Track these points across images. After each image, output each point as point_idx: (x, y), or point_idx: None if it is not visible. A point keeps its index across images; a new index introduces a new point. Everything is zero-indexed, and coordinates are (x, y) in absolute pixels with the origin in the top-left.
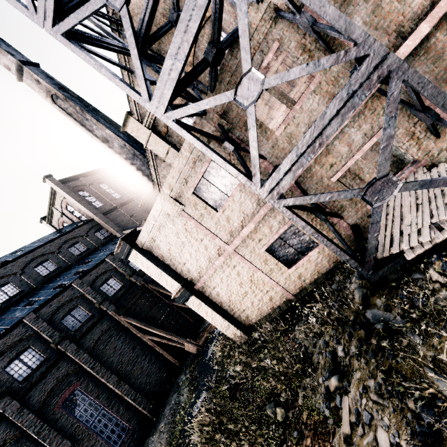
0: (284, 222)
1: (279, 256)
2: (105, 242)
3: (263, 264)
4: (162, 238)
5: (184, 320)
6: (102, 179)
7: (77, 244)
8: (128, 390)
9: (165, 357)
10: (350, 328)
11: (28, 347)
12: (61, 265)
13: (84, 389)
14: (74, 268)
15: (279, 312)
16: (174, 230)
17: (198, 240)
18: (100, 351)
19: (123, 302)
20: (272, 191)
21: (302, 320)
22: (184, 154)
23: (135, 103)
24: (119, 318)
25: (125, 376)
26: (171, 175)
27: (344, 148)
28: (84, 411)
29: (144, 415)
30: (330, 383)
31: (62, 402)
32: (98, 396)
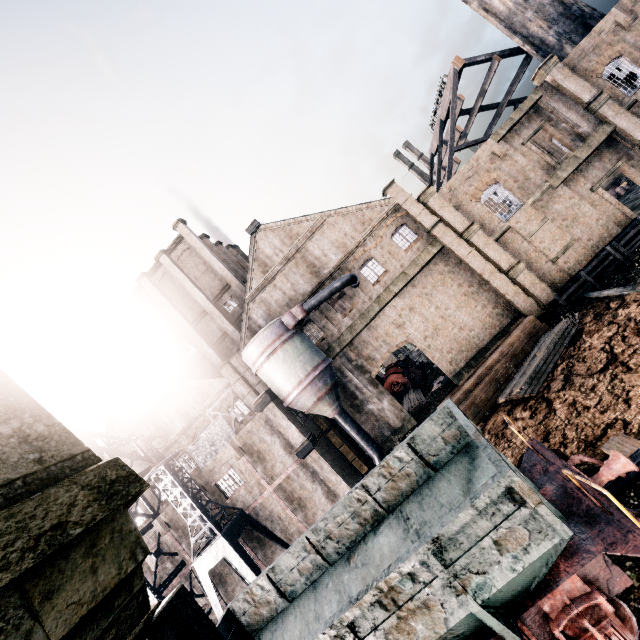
0: None
1: None
2: None
3: None
4: None
5: None
6: None
7: None
8: None
9: None
10: None
11: None
12: None
13: None
14: None
15: None
16: None
17: None
18: None
19: None
20: None
21: None
22: None
23: None
24: None
25: None
26: None
27: None
28: None
29: None
30: None
31: None
32: None
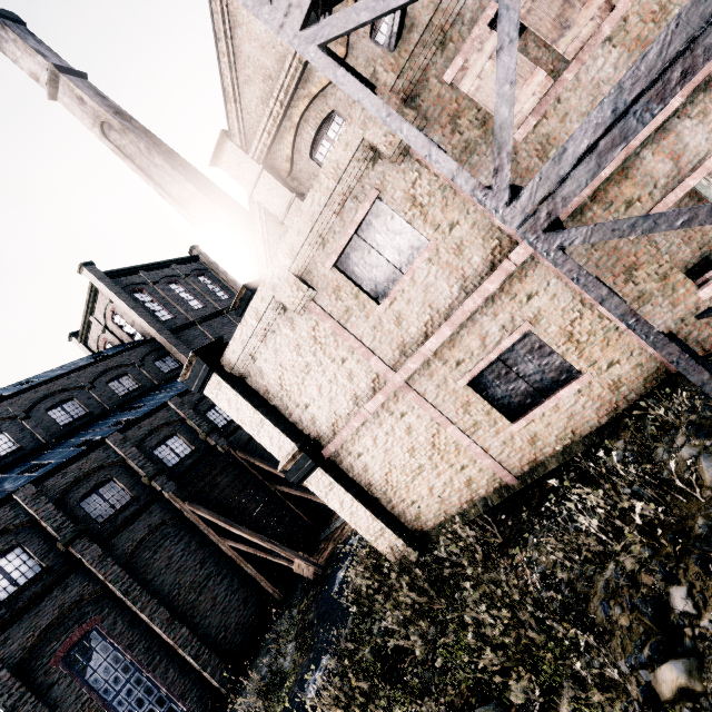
0: (513, 326)
1: (493, 398)
2: (170, 378)
3: (461, 412)
4: (269, 355)
5: (294, 519)
6: (175, 276)
7: (124, 378)
8: (187, 637)
9: (257, 581)
10: (705, 546)
11: (15, 545)
12: (92, 410)
13: (107, 630)
14: (114, 416)
15: (483, 509)
16: (292, 340)
17: (336, 361)
18: (142, 562)
19: (191, 479)
20: (537, 209)
21: (541, 527)
22: (323, 184)
23: (238, 116)
24: (181, 506)
25: (183, 610)
26: (296, 228)
27: (663, 165)
28: (103, 671)
29: (211, 686)
30: (659, 677)
31: (65, 652)
32: (131, 645)
